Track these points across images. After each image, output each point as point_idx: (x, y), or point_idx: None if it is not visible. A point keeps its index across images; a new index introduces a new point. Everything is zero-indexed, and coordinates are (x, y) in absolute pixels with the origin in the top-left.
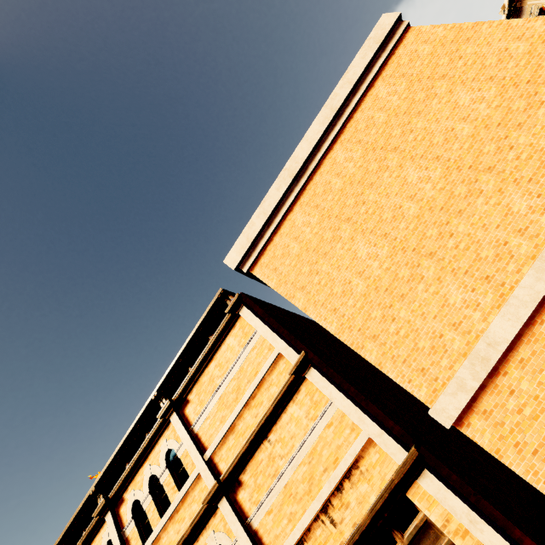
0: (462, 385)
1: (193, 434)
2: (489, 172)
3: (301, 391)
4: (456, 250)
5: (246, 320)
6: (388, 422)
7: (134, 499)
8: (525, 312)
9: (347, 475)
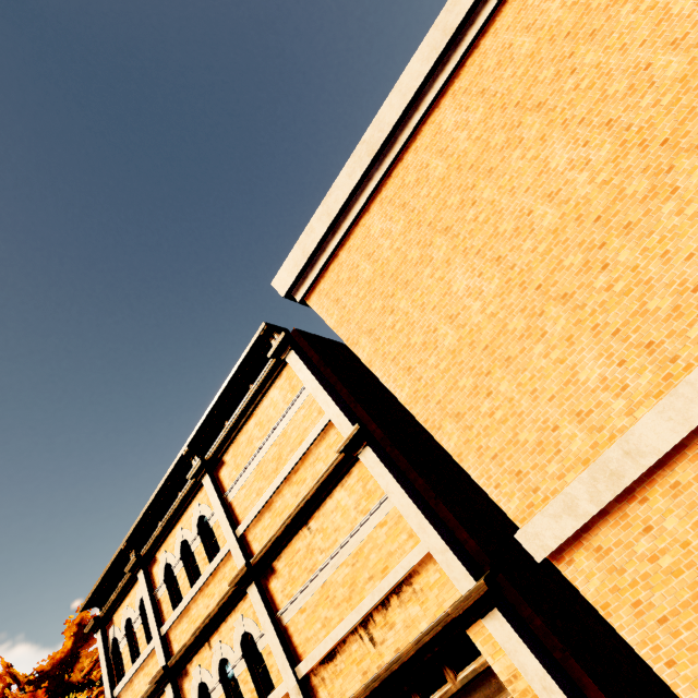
0: (572, 506)
1: (227, 503)
2: (697, 152)
3: (353, 474)
4: (606, 294)
5: (293, 370)
6: (461, 533)
7: (165, 561)
8: None
9: (397, 590)
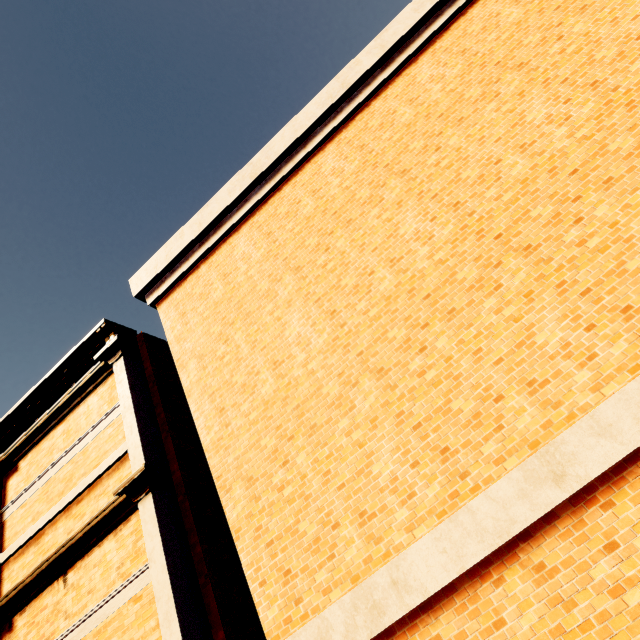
0: (325, 638)
1: (0, 521)
2: (524, 255)
3: (130, 522)
4: (418, 379)
5: (115, 379)
6: (218, 632)
7: None
8: (476, 551)
9: None
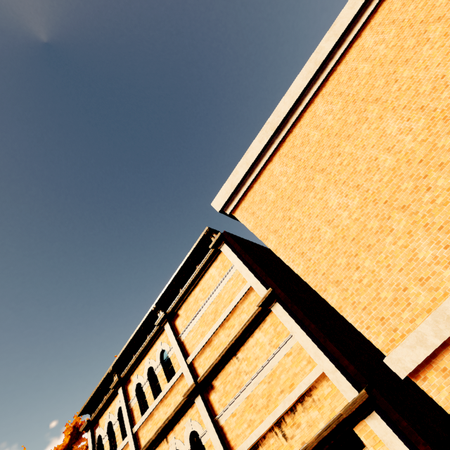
0: (422, 340)
1: (180, 342)
2: None
3: (267, 321)
4: (431, 205)
5: (225, 255)
6: (343, 361)
7: (137, 381)
8: None
9: (301, 400)
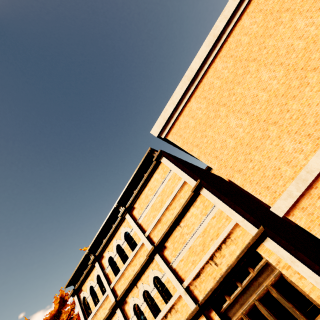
0: (290, 194)
1: (138, 224)
2: (314, 71)
3: (198, 200)
4: (290, 120)
5: (165, 164)
6: (246, 215)
7: (109, 256)
8: None
9: (224, 242)
